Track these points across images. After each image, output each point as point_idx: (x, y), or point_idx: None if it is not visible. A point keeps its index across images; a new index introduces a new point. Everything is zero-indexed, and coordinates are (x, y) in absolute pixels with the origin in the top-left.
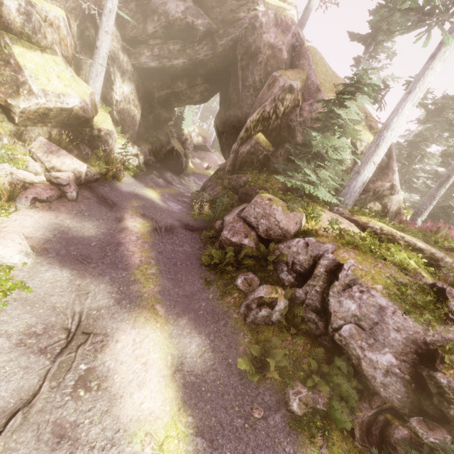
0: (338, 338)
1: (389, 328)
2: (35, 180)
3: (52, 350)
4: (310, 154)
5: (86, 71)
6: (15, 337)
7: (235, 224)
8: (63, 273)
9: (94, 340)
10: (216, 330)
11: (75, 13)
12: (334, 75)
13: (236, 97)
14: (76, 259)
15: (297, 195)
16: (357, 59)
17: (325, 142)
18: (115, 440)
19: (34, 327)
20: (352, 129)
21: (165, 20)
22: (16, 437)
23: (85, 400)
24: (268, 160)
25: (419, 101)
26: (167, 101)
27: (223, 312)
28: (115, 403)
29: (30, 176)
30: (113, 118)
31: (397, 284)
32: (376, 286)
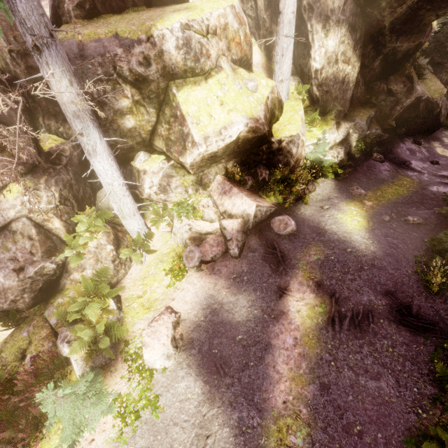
0: None
1: None
2: (209, 230)
3: None
4: None
5: None
6: None
7: None
8: (195, 386)
9: None
10: None
11: None
12: None
13: None
14: (214, 364)
15: None
16: None
17: None
18: None
19: None
20: None
21: None
22: None
23: None
24: None
25: None
26: (411, 20)
27: None
28: None
29: (205, 227)
30: (312, 97)
31: None
32: None
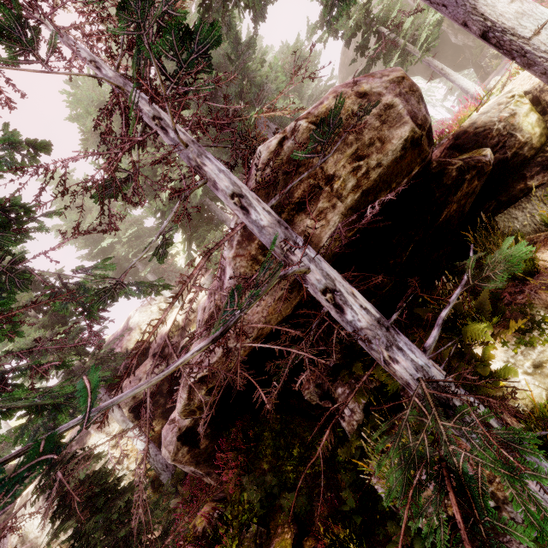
0: None
1: None
2: None
3: None
4: None
5: None
6: None
7: None
8: None
9: None
10: None
11: None
12: None
13: None
14: None
15: None
16: None
17: None
18: None
19: None
20: None
21: None
22: None
23: None
24: None
25: None
26: None
27: None
28: None
29: None
30: None
31: None
32: None
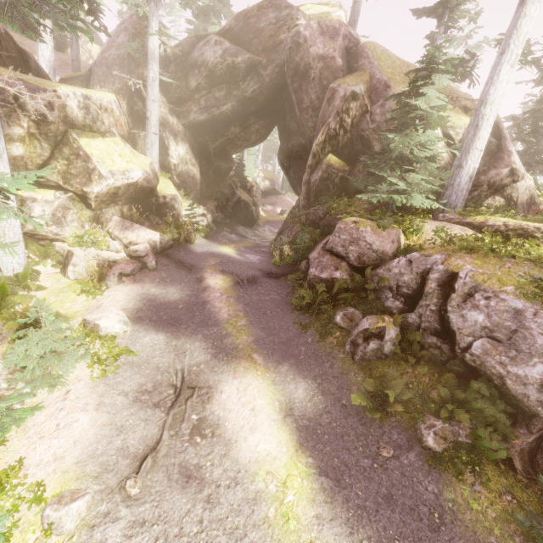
0: (469, 359)
1: (532, 333)
2: (118, 258)
3: (164, 404)
4: (392, 161)
5: (142, 144)
6: (131, 395)
7: (322, 259)
8: (159, 337)
9: (200, 393)
10: (322, 373)
11: (122, 92)
12: (404, 64)
13: (295, 124)
14: (168, 323)
15: (387, 210)
16: (430, 37)
17: (407, 142)
18: (238, 479)
19: (145, 385)
20: (437, 117)
21: (206, 70)
22: (151, 477)
23: (203, 446)
24: (346, 182)
25: (520, 58)
26: (224, 151)
27: (327, 354)
28: (232, 448)
29: (112, 255)
30: (174, 184)
31: (535, 281)
32: (505, 288)
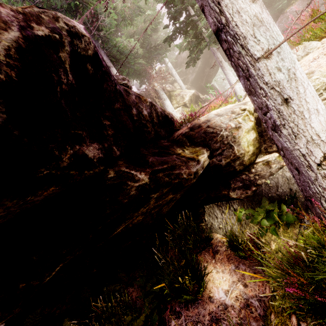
0: None
1: None
2: None
3: None
4: None
5: None
6: None
7: None
8: None
9: None
10: None
11: None
12: None
13: None
14: None
15: None
16: None
17: None
18: None
19: None
20: None
21: (185, 60)
22: None
23: None
24: None
25: None
26: (208, 82)
27: None
28: None
29: None
30: None
31: None
32: None
